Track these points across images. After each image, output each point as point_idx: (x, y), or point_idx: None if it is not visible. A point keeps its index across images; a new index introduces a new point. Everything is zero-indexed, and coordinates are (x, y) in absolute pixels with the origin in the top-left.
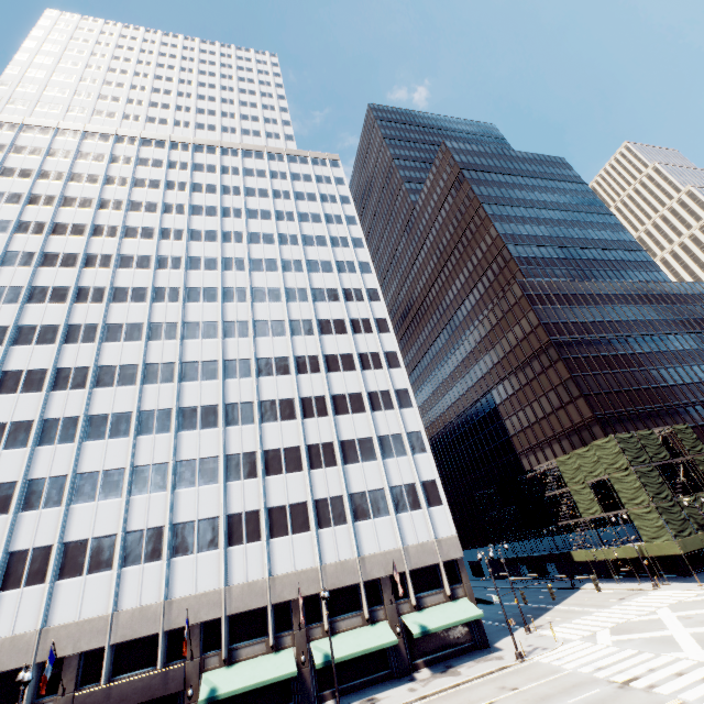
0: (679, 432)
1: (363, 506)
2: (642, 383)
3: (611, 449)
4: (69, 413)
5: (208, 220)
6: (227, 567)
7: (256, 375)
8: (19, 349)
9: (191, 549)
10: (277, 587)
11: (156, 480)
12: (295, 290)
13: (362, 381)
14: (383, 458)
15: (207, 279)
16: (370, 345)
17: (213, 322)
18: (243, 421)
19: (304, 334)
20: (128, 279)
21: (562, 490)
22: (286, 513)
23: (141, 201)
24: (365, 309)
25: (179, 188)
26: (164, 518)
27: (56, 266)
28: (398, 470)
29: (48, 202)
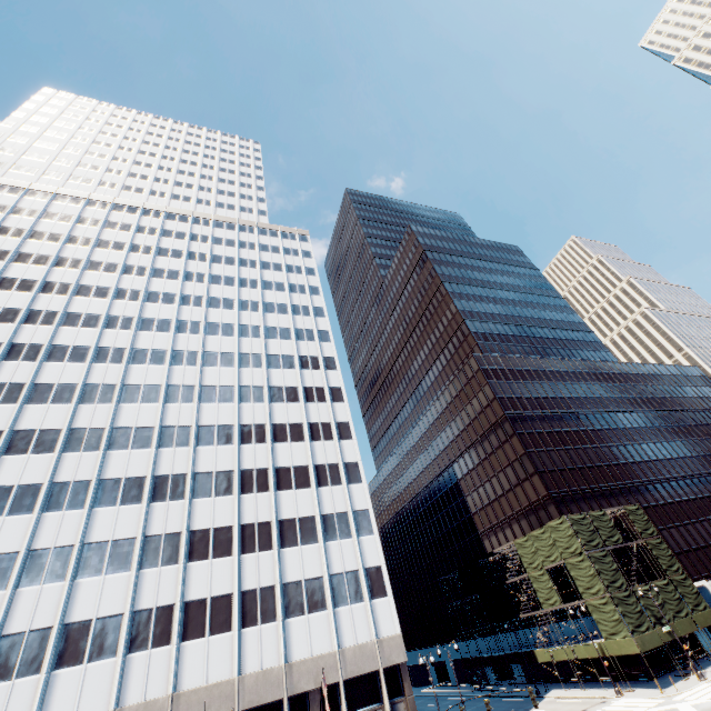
0: (630, 513)
1: (297, 598)
2: (595, 460)
3: (564, 531)
4: None
5: (169, 283)
6: (122, 680)
7: (195, 444)
8: None
9: (81, 657)
10: (181, 708)
11: (55, 567)
12: (249, 356)
13: (310, 452)
14: (325, 540)
15: (157, 341)
16: (322, 415)
17: (156, 386)
18: (172, 496)
19: (253, 401)
20: (70, 338)
21: (522, 576)
22: (206, 608)
23: (101, 261)
24: (321, 377)
25: (144, 251)
26: (54, 616)
27: None
28: (341, 554)
29: (0, 257)
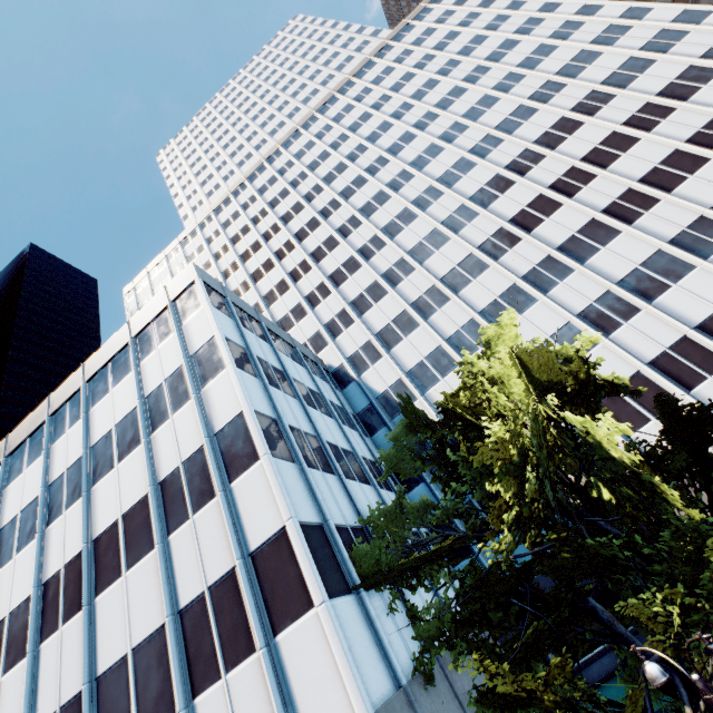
0: None
1: None
2: None
3: None
4: (461, 322)
5: (390, 133)
6: None
7: (599, 170)
8: (368, 315)
9: None
10: None
11: (616, 310)
12: (538, 93)
13: None
14: None
15: (445, 161)
16: (703, 42)
17: (495, 177)
18: (643, 208)
19: (602, 106)
20: (384, 217)
21: None
22: None
23: (328, 173)
24: (644, 30)
25: (343, 141)
26: (674, 330)
27: (327, 254)
28: None
29: (276, 230)
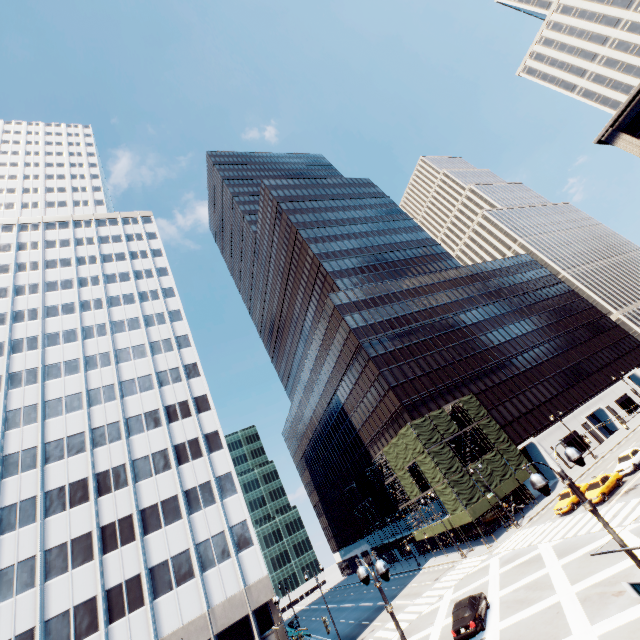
0: (465, 404)
1: (165, 577)
2: (441, 362)
3: (410, 436)
4: None
5: None
6: None
7: (43, 463)
8: None
9: None
10: None
11: None
12: (96, 357)
13: (168, 435)
14: (189, 514)
15: None
16: (178, 395)
17: None
18: (22, 523)
19: (104, 402)
20: None
21: (393, 477)
22: (69, 619)
23: None
24: (175, 358)
25: None
26: None
27: None
28: (206, 522)
29: None
